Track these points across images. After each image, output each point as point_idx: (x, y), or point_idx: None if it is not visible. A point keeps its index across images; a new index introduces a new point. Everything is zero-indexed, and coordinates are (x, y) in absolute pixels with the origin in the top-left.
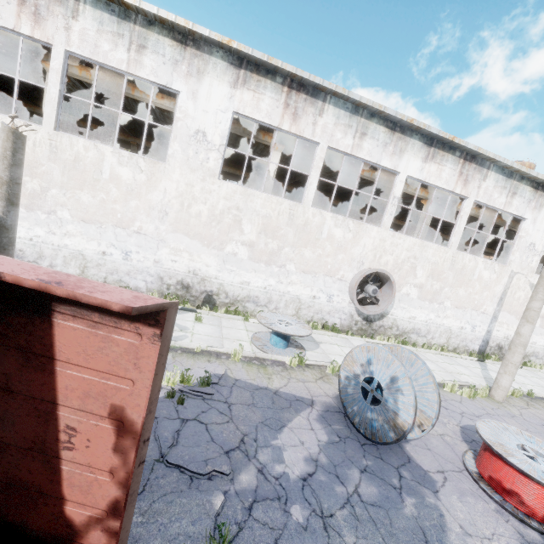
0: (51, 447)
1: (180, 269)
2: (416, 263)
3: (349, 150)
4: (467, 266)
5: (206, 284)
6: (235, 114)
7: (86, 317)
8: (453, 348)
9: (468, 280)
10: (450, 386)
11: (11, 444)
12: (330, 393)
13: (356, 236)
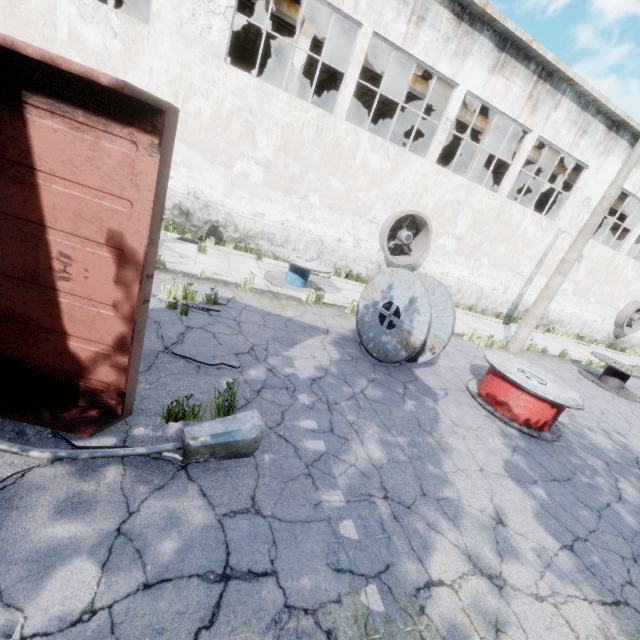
0: (45, 277)
1: (177, 189)
2: (459, 209)
3: (400, 42)
4: (513, 219)
5: (211, 212)
6: None
7: (67, 115)
8: (481, 310)
9: (511, 236)
10: (470, 335)
11: None
12: (347, 327)
13: (395, 168)
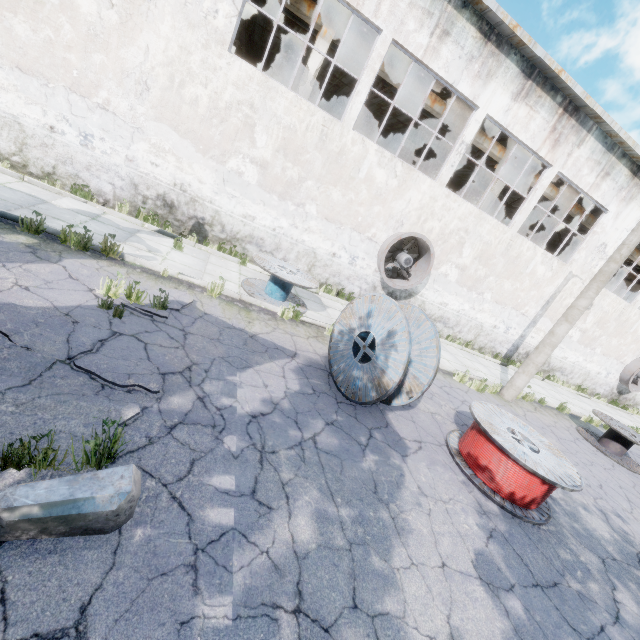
0: None
1: (163, 179)
2: (465, 238)
3: (421, 54)
4: (523, 255)
5: (197, 207)
6: None
7: None
8: (479, 348)
9: (519, 273)
10: (461, 376)
11: None
12: (320, 352)
13: (402, 186)
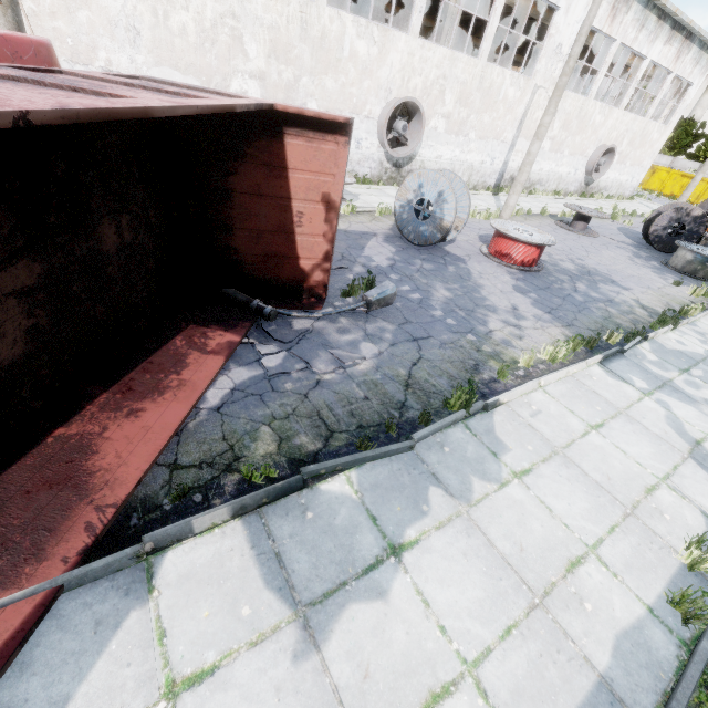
0: (289, 228)
1: None
2: (445, 85)
3: None
4: (494, 84)
5: None
6: None
7: (305, 135)
8: (473, 187)
9: (494, 103)
10: (472, 213)
11: (265, 231)
12: (385, 228)
13: (382, 51)
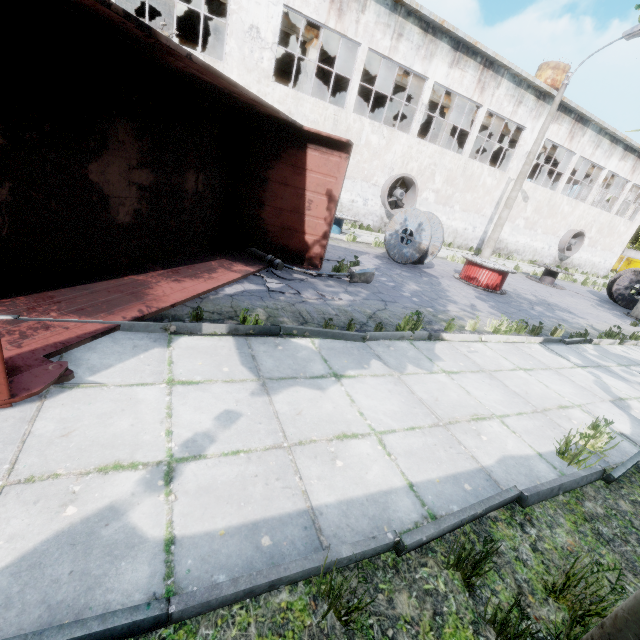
0: (302, 210)
1: None
2: (435, 169)
3: (387, 53)
4: (475, 173)
5: None
6: (285, 7)
7: (320, 150)
8: (457, 247)
9: (475, 186)
10: (451, 257)
11: (285, 210)
12: (377, 252)
13: (389, 143)
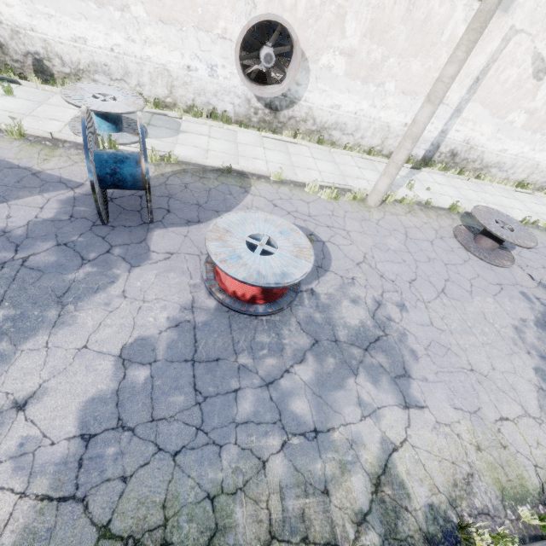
0: None
1: None
2: (345, 6)
3: None
4: (434, 15)
5: (24, 40)
6: None
7: None
8: (389, 153)
9: (431, 45)
10: (311, 186)
11: None
12: None
13: None
